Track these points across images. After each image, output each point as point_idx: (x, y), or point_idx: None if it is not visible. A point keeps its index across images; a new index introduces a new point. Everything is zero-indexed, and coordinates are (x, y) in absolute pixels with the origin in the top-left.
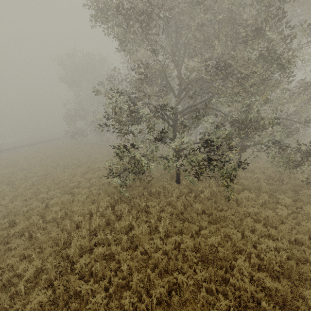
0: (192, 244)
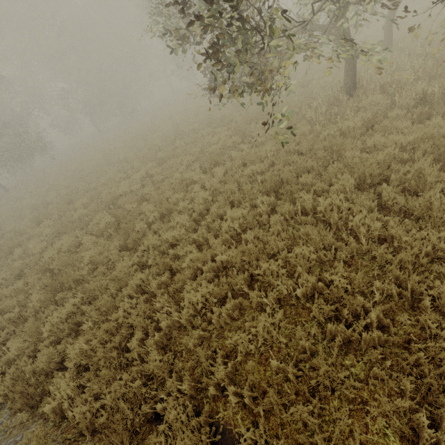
0: None
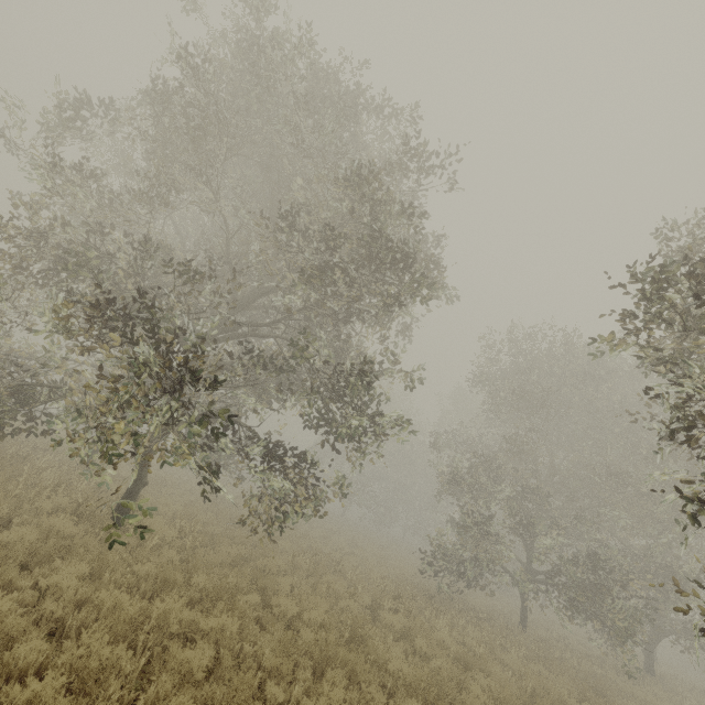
0: (568, 682)
